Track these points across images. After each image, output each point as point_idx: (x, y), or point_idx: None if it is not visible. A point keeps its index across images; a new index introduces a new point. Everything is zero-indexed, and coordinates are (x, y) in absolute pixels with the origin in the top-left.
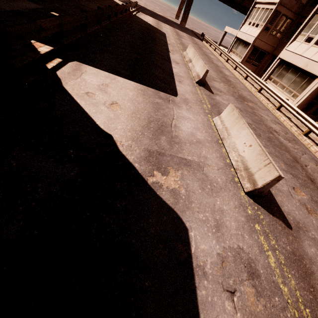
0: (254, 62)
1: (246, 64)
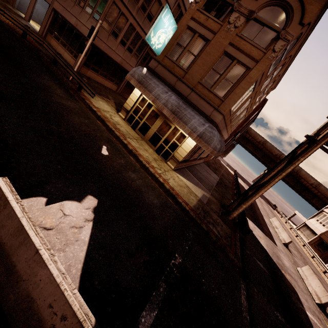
0: (320, 249)
1: (312, 247)
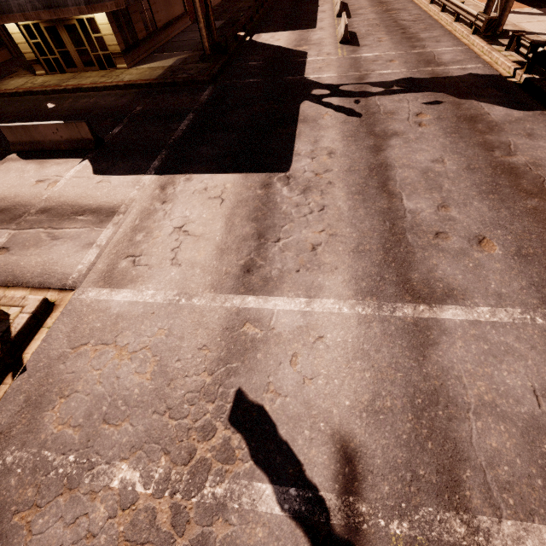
0: None
1: None
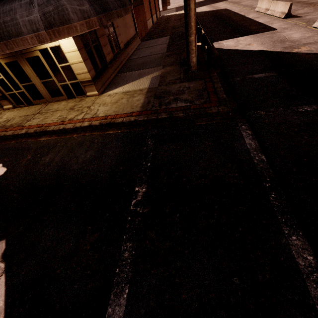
0: None
1: None
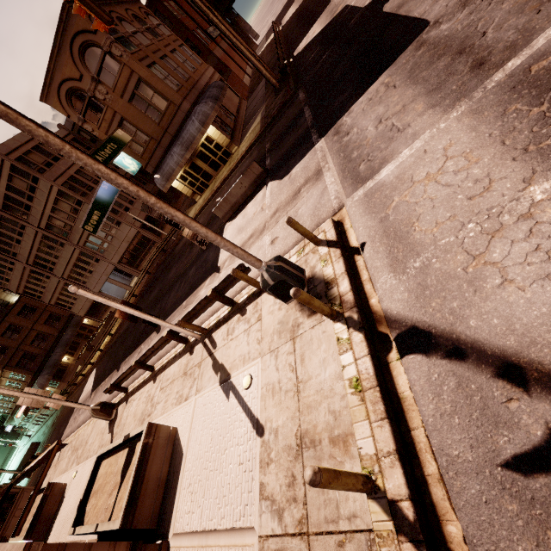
0: None
1: None
